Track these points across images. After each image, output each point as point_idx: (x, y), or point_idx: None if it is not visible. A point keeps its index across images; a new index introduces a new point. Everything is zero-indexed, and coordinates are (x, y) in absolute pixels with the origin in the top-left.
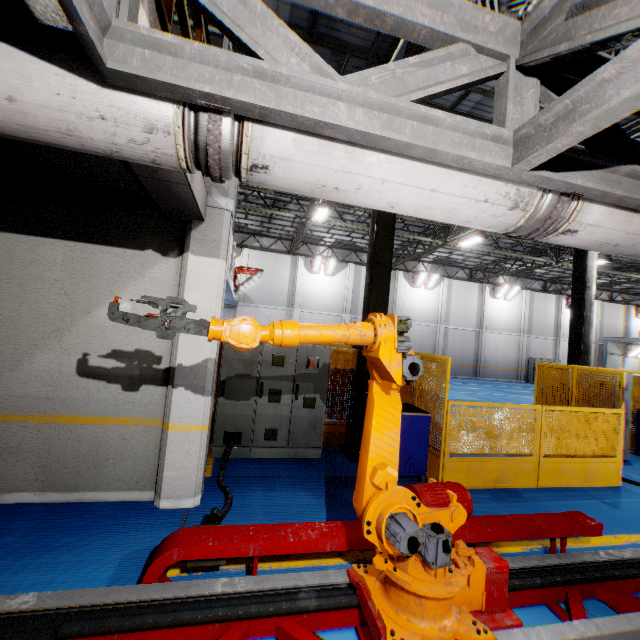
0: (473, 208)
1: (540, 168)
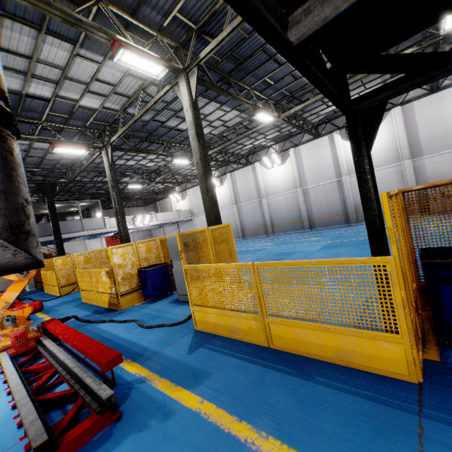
0: None
1: None
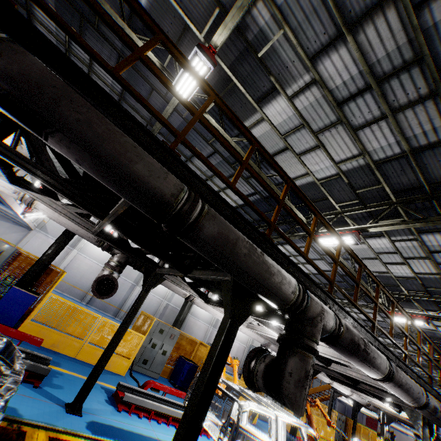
0: (3, 188)
1: (20, 186)
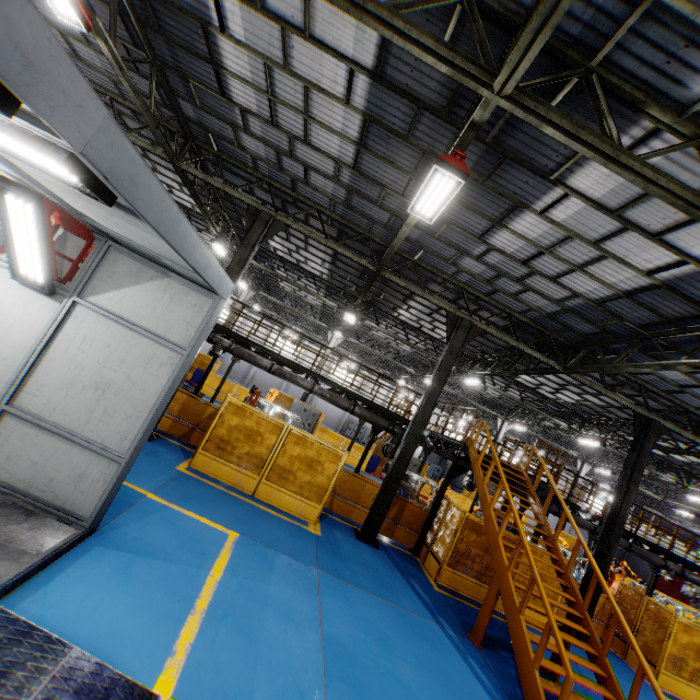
0: None
1: None
